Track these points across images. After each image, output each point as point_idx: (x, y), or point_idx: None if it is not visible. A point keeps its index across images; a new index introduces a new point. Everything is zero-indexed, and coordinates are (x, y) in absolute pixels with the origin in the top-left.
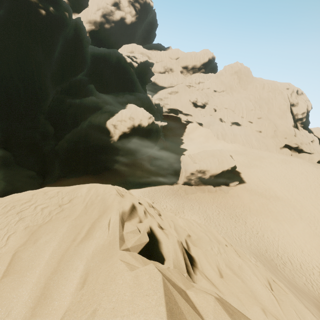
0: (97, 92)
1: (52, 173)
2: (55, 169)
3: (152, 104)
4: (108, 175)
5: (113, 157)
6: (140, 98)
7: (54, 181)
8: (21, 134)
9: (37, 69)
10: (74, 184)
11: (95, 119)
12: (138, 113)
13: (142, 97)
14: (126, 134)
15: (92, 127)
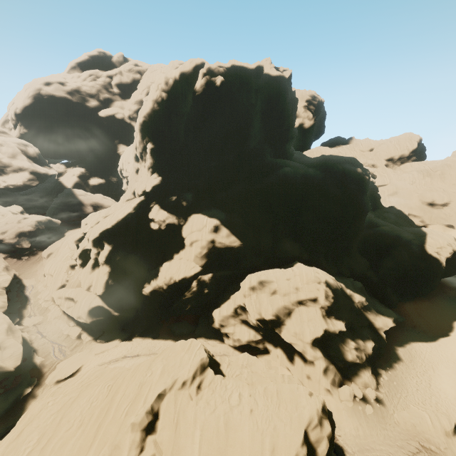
0: (379, 220)
1: (388, 299)
2: (389, 295)
3: (407, 218)
4: (433, 297)
5: (440, 280)
6: (396, 214)
7: (396, 306)
8: (357, 268)
9: (365, 217)
10: (415, 307)
11: (409, 248)
12: (445, 238)
13: (397, 213)
14: (448, 259)
15: (413, 256)
